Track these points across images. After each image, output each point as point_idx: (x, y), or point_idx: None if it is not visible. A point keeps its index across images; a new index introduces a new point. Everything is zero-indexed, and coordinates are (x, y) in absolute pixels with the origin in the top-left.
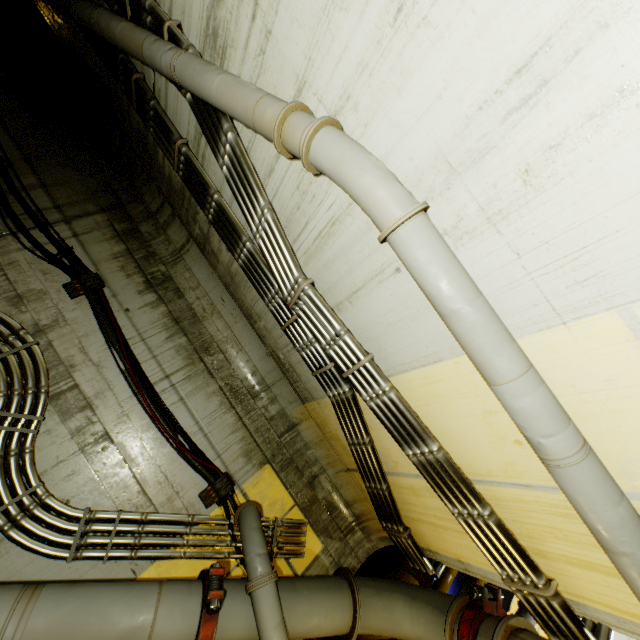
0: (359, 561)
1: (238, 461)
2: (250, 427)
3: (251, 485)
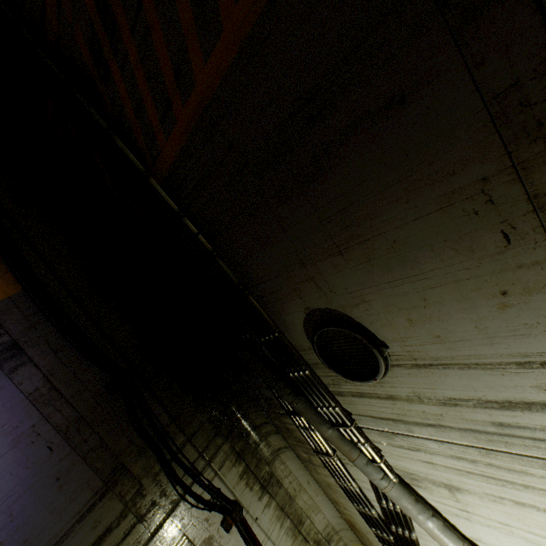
0: None
1: None
2: None
3: None
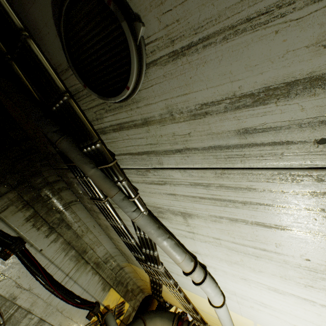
0: (140, 302)
1: (100, 294)
2: (105, 277)
3: (105, 300)
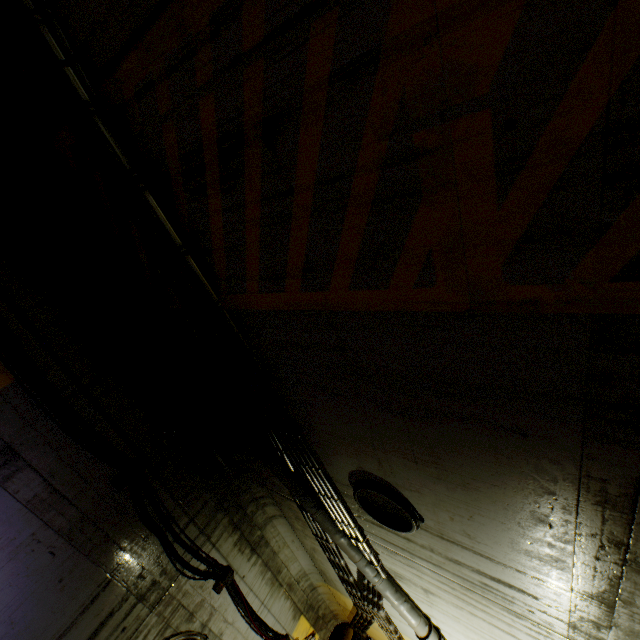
0: (331, 631)
1: (291, 623)
2: (296, 601)
3: (295, 631)
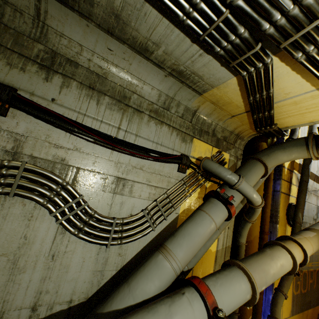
0: (242, 150)
1: (182, 146)
2: (176, 127)
3: (193, 152)
